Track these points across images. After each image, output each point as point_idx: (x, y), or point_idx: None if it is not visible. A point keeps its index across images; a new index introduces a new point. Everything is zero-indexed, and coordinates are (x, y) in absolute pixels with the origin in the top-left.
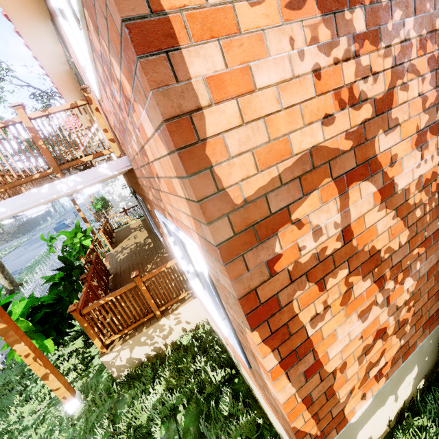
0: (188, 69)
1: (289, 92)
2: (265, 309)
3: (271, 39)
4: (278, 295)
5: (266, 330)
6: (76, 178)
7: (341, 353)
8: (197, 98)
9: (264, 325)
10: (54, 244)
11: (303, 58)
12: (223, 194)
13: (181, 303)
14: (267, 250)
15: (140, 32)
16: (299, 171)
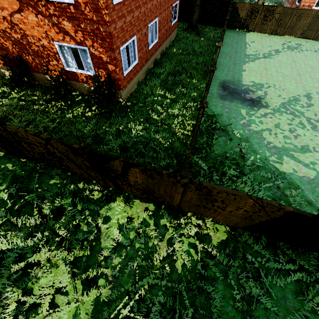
0: None
1: None
2: None
3: None
4: None
5: None
6: None
7: None
8: None
9: None
10: None
11: None
12: None
13: None
14: None
15: None
16: None
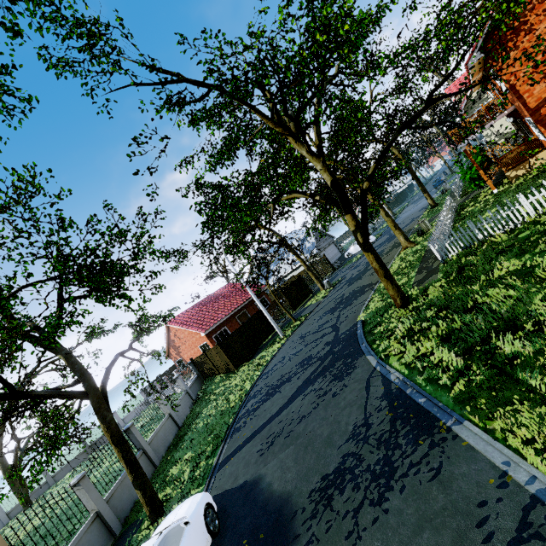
0: (523, 98)
1: (540, 91)
2: (540, 121)
3: (536, 88)
4: (542, 119)
5: (540, 125)
6: (497, 118)
7: None
8: (525, 100)
9: (540, 124)
10: (445, 187)
11: (542, 86)
12: (529, 108)
13: (539, 153)
14: (539, 113)
15: (518, 97)
16: (544, 100)
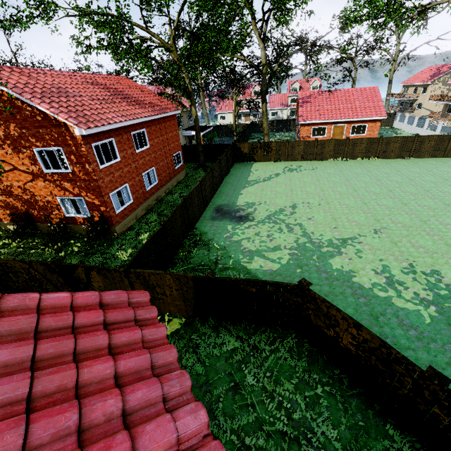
0: None
1: None
2: None
3: None
4: None
5: None
6: None
7: None
8: None
9: None
10: None
11: None
12: None
13: None
14: None
15: None
16: None
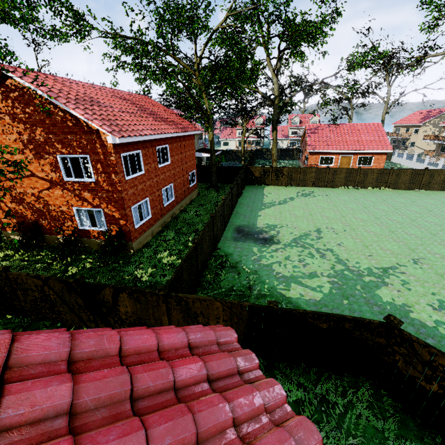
0: None
1: None
2: None
3: None
4: None
5: None
6: None
7: (4, 220)
8: None
9: None
10: None
11: None
12: None
13: None
14: None
15: None
16: None
